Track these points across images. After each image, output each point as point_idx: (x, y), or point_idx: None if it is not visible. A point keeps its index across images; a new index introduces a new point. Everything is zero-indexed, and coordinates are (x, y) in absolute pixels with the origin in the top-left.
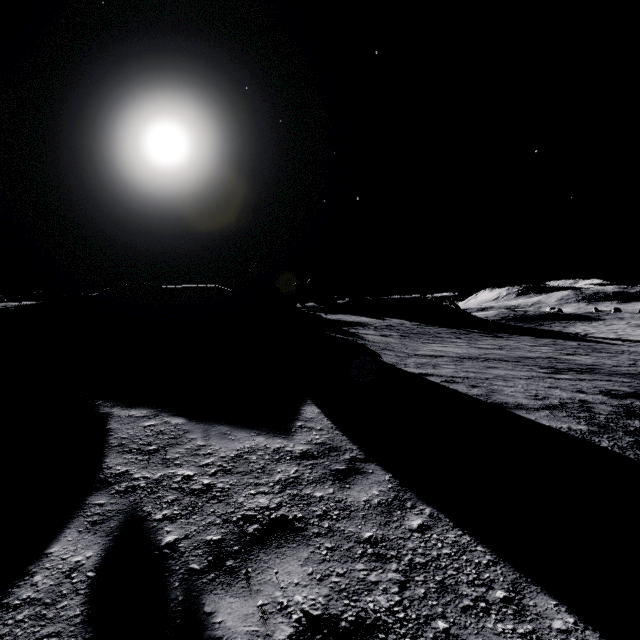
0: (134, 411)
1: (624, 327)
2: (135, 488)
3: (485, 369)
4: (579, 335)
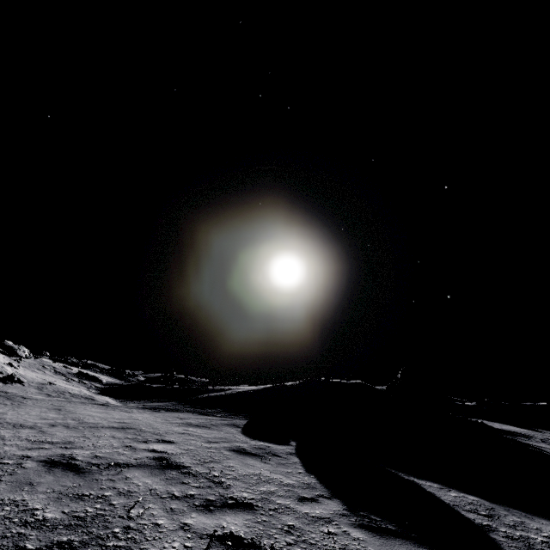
0: (427, 482)
1: None
2: (513, 537)
3: None
4: None
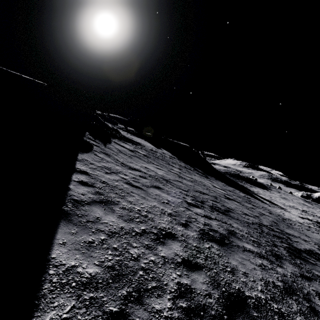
0: None
1: (277, 196)
2: None
3: (148, 187)
4: (252, 192)
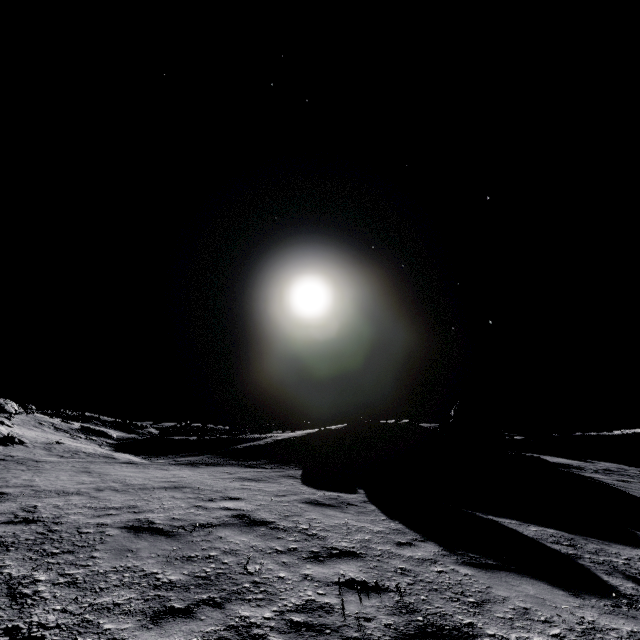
0: (505, 520)
1: None
2: (598, 562)
3: None
4: None
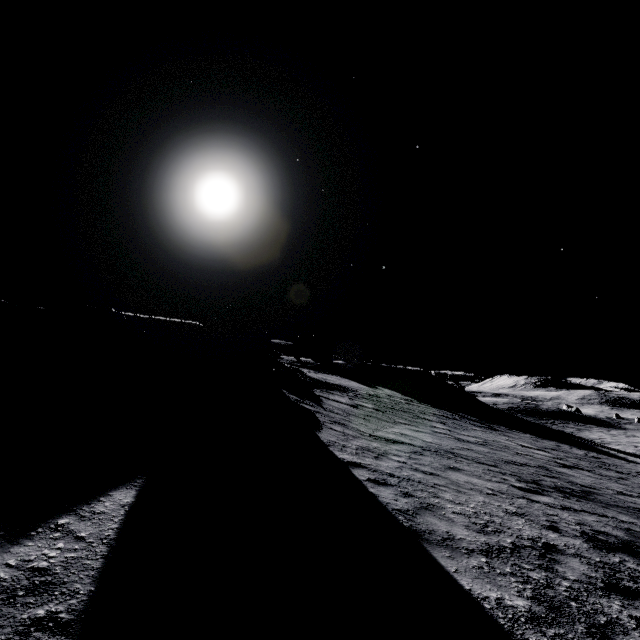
0: None
1: None
2: None
3: (443, 470)
4: (592, 442)
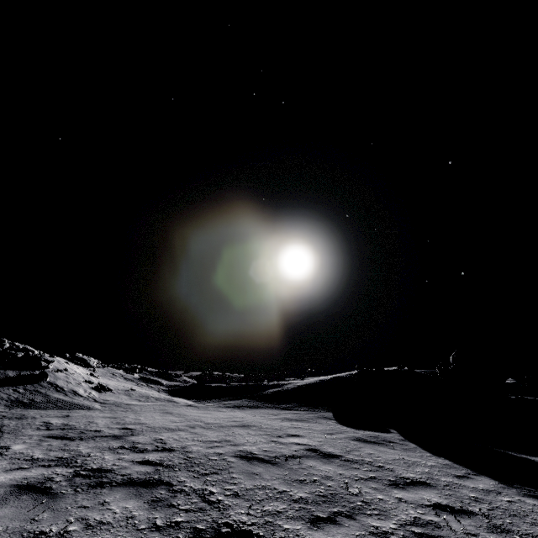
0: None
1: None
2: None
3: None
4: None
